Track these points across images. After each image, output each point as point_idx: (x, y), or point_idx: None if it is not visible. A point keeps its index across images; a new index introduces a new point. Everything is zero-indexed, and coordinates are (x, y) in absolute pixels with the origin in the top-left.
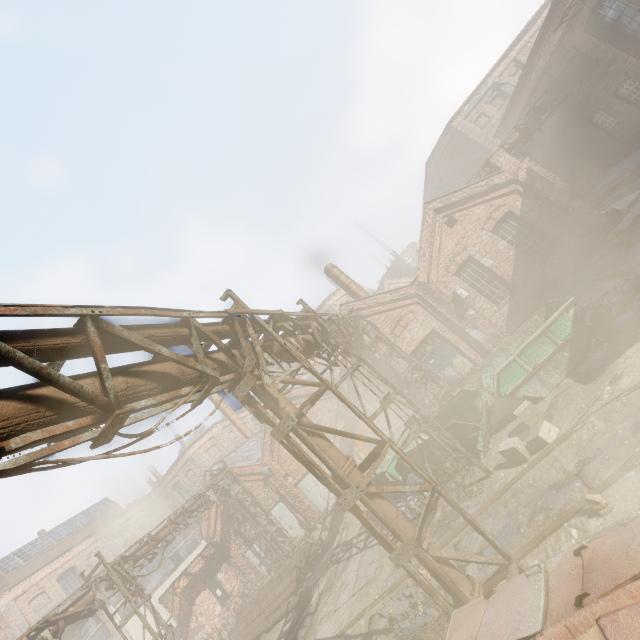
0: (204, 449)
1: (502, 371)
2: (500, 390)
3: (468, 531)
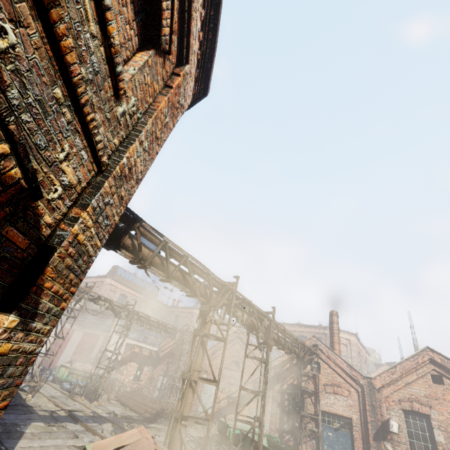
0: None
1: None
2: None
3: None
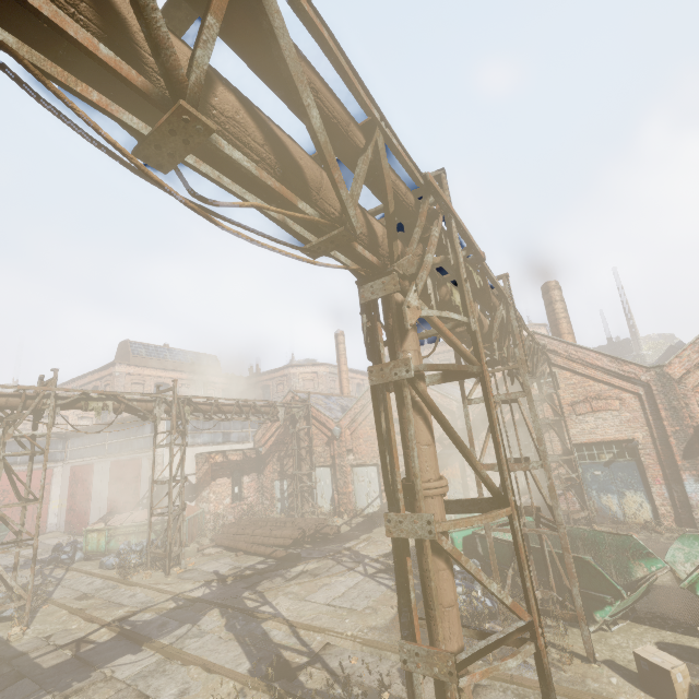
0: (303, 377)
1: None
2: None
3: (507, 690)
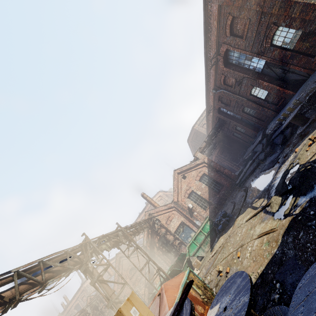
0: None
1: (189, 246)
2: (189, 254)
3: None
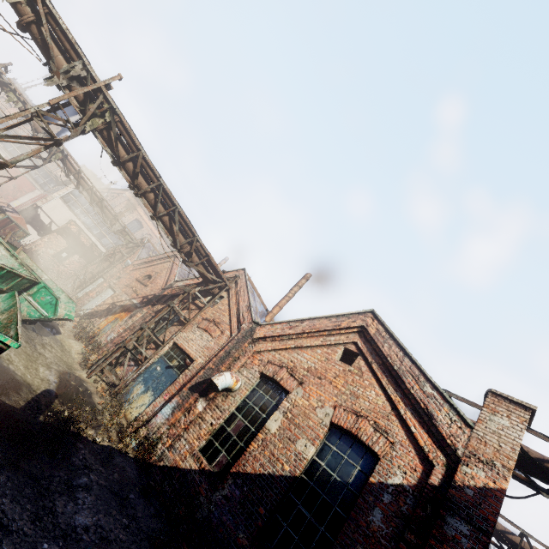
0: None
1: None
2: None
3: None
